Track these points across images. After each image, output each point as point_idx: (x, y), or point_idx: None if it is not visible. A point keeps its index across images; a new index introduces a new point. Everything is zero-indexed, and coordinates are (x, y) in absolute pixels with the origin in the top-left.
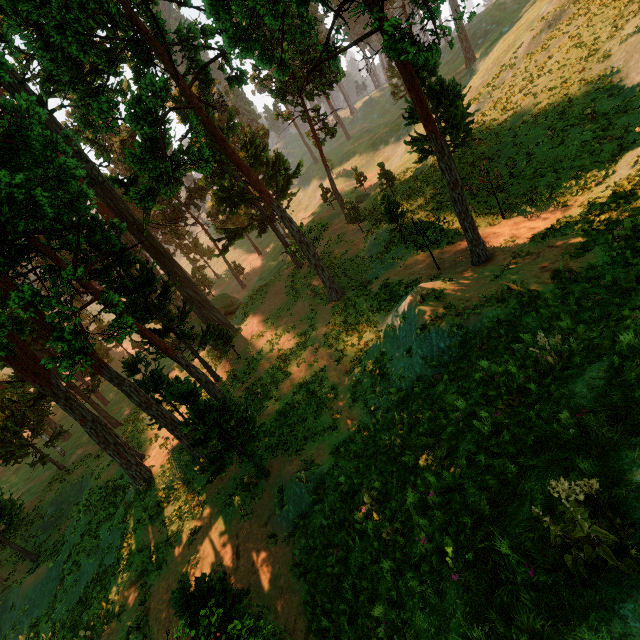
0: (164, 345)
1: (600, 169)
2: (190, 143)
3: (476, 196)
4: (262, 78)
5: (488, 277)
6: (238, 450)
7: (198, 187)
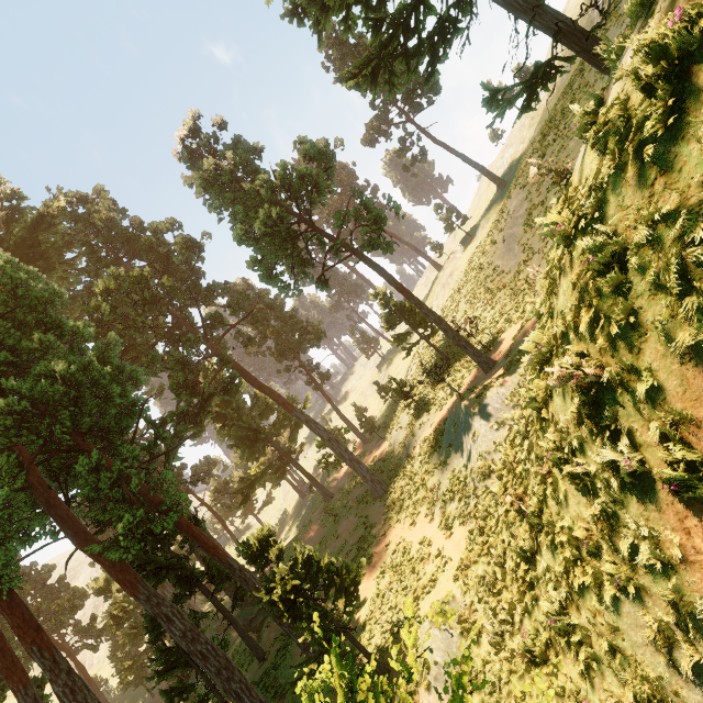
0: (212, 542)
1: (528, 297)
2: (214, 388)
3: (462, 356)
4: (263, 351)
5: (501, 363)
6: (337, 628)
7: (205, 463)
